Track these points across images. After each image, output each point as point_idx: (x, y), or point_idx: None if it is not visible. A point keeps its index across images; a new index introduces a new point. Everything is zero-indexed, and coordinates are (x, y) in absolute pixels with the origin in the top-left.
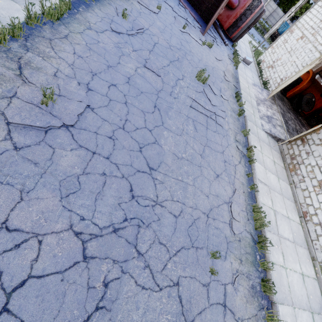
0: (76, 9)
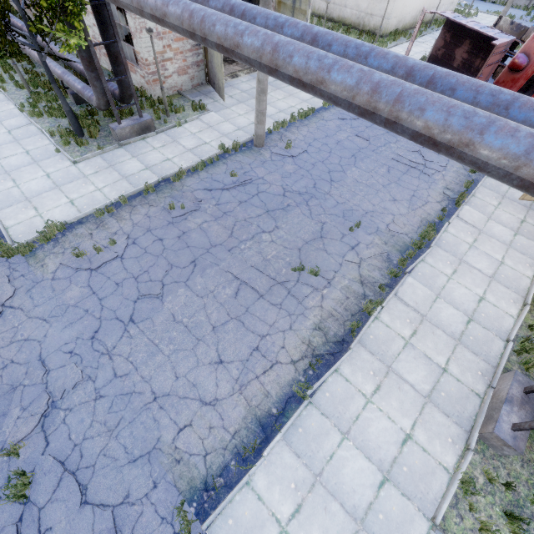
0: (317, 112)
